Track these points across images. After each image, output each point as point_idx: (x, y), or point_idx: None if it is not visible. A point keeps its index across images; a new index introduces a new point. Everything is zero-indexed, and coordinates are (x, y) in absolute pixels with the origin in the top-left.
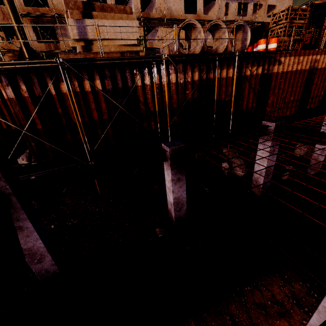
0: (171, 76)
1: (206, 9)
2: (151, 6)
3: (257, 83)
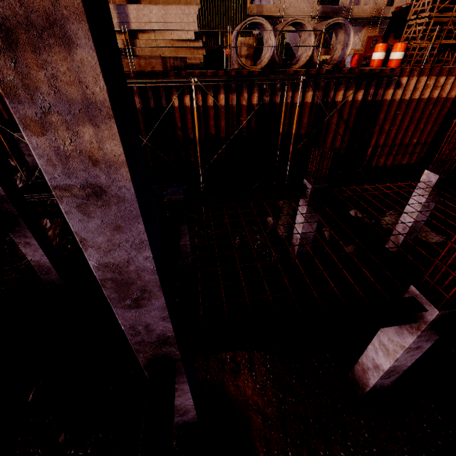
0: (220, 96)
1: None
2: None
3: (354, 113)
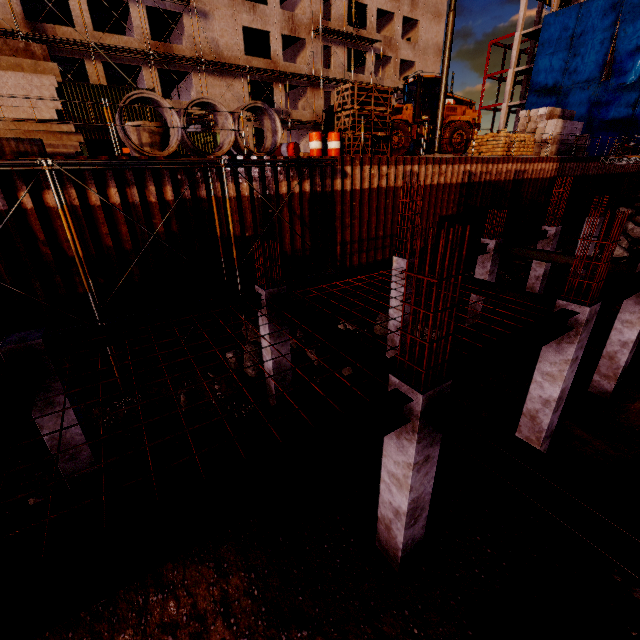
0: (110, 191)
1: (292, 51)
2: (179, 31)
3: (307, 207)
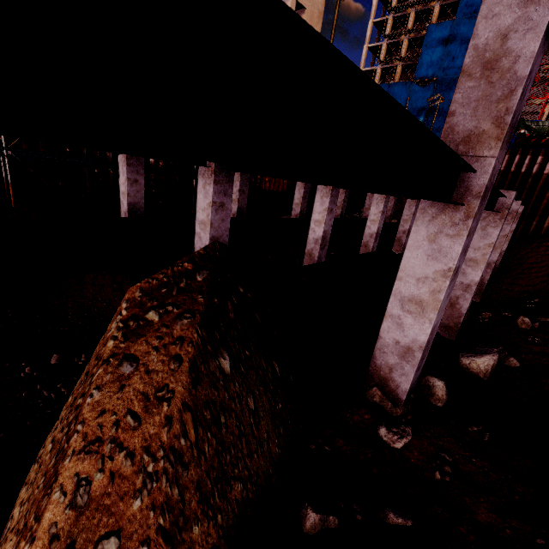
0: None
1: None
2: None
3: None
